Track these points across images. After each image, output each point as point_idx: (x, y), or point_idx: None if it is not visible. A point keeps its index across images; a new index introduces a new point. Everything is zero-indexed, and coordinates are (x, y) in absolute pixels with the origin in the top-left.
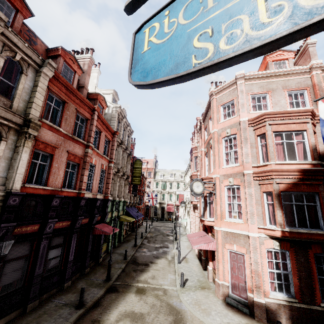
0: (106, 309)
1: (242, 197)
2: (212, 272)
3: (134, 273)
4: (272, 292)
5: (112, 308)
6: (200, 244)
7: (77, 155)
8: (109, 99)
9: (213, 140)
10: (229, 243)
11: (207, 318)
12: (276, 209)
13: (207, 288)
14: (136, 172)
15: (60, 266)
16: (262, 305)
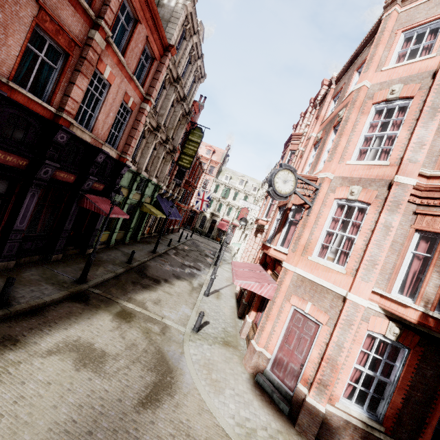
0: (47, 324)
1: (365, 228)
2: (250, 327)
3: (132, 286)
4: (343, 400)
5: (59, 326)
6: (248, 281)
7: (65, 29)
8: None
9: (351, 105)
10: (300, 297)
11: (214, 398)
12: (432, 269)
13: (233, 346)
14: (190, 147)
15: None
16: (318, 414)
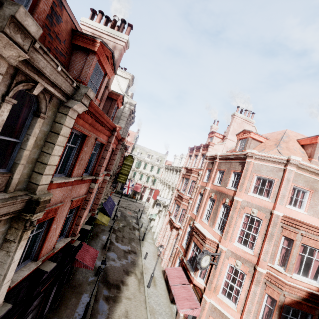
0: None
1: (244, 287)
2: (183, 318)
3: (107, 304)
4: None
5: None
6: (186, 309)
7: (81, 198)
8: (122, 85)
9: (233, 208)
10: None
11: None
12: (274, 318)
13: None
14: (125, 169)
15: None
16: None
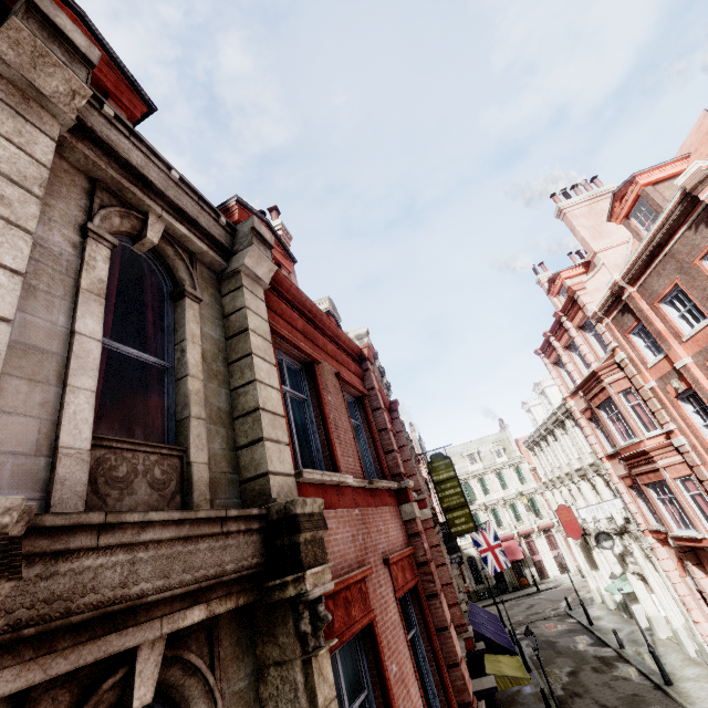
0: None
1: None
2: None
3: None
4: None
5: None
6: None
7: (404, 554)
8: None
9: None
10: None
11: None
12: None
13: None
14: (448, 494)
15: None
16: None
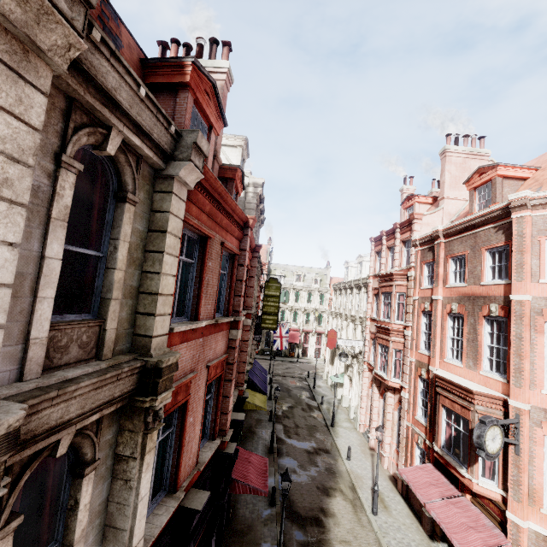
0: None
1: None
2: None
3: None
4: None
5: None
6: None
7: (221, 360)
8: (233, 159)
9: (517, 319)
10: None
11: None
12: None
13: None
14: (270, 304)
15: None
16: None
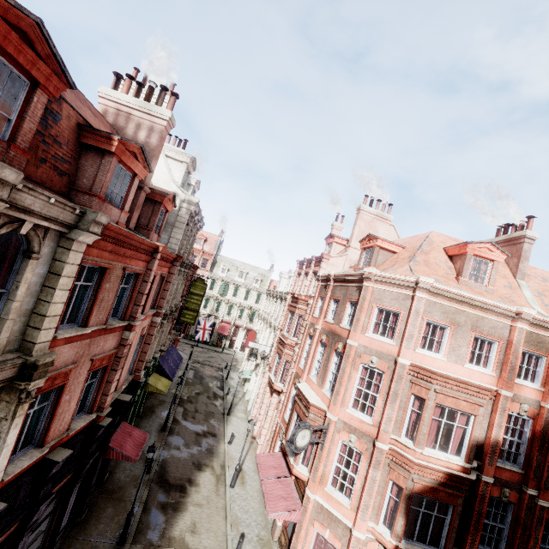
0: None
1: (361, 473)
2: (281, 530)
3: (164, 514)
4: None
5: None
6: (279, 512)
7: (108, 354)
8: (177, 173)
9: (346, 357)
10: (321, 523)
11: None
12: (399, 514)
13: None
14: (193, 301)
15: (43, 543)
16: None
